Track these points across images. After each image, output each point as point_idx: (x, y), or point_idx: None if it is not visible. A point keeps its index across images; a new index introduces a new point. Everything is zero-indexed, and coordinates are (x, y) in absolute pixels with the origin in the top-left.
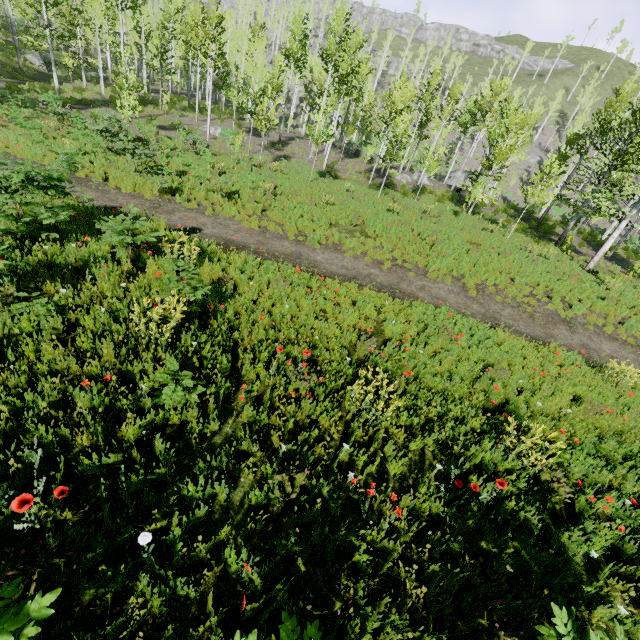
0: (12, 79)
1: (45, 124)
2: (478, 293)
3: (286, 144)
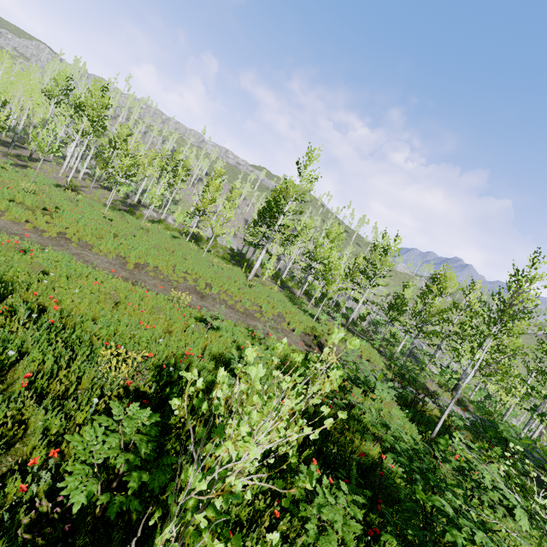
0: None
1: None
2: (137, 268)
3: (38, 161)
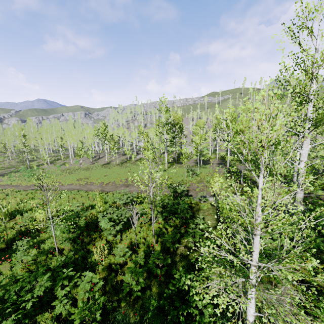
0: (20, 165)
1: (21, 175)
2: (106, 185)
3: (101, 158)
